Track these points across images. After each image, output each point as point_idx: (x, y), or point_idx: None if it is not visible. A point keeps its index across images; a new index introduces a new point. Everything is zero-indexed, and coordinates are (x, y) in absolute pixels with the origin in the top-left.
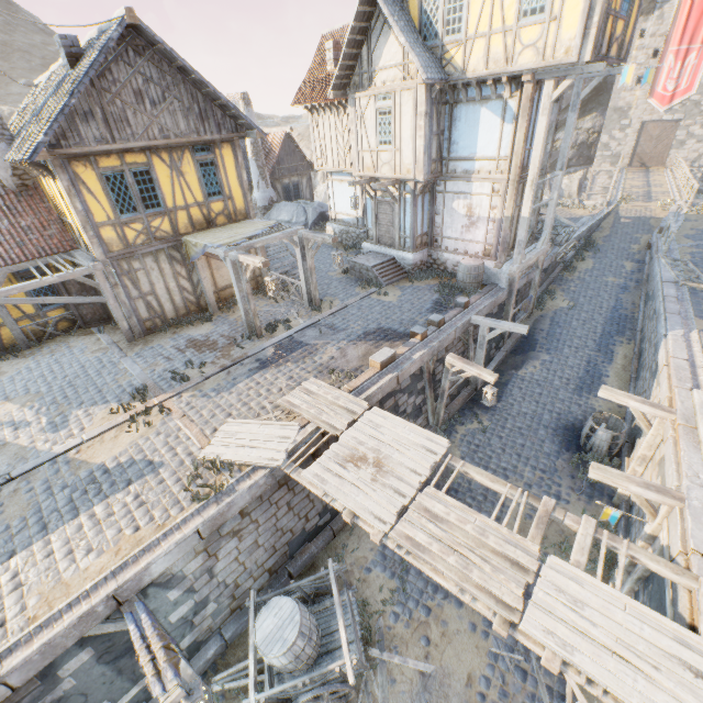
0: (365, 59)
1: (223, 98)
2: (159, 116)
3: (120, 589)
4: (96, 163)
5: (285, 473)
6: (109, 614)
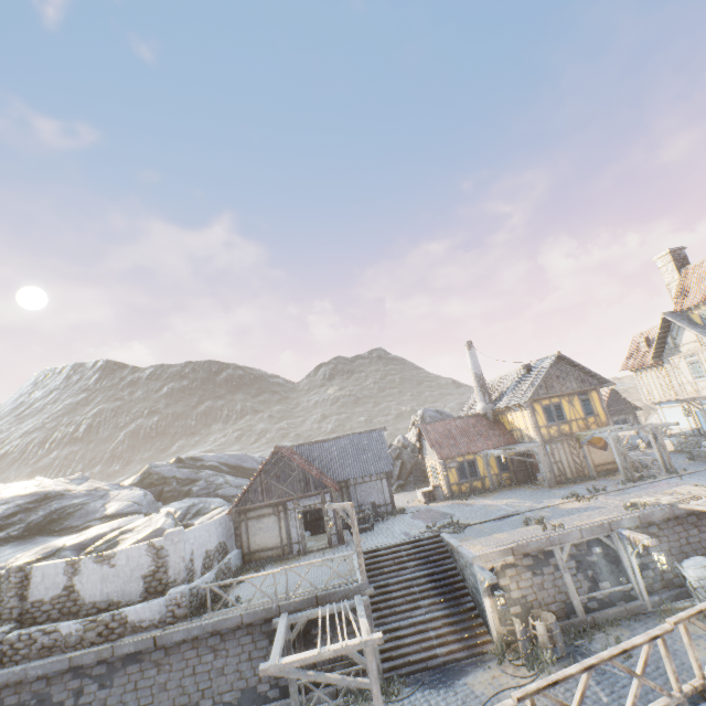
0: (670, 342)
1: (593, 372)
2: (564, 383)
3: (611, 522)
4: (540, 402)
5: (679, 513)
6: (608, 532)
